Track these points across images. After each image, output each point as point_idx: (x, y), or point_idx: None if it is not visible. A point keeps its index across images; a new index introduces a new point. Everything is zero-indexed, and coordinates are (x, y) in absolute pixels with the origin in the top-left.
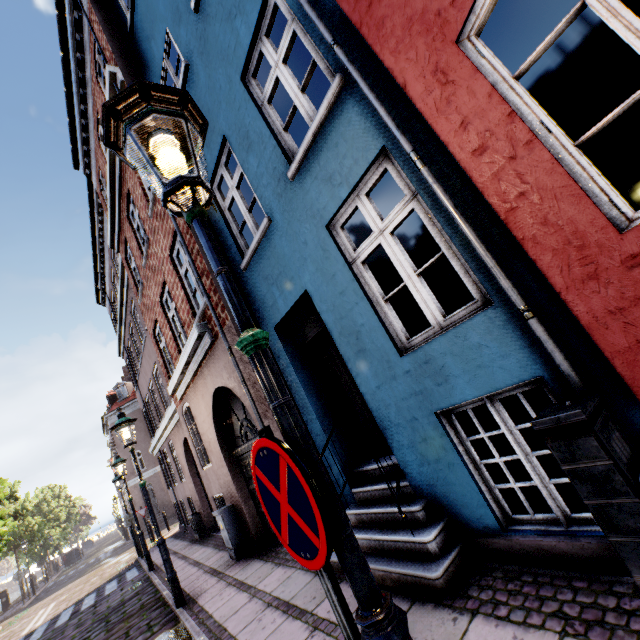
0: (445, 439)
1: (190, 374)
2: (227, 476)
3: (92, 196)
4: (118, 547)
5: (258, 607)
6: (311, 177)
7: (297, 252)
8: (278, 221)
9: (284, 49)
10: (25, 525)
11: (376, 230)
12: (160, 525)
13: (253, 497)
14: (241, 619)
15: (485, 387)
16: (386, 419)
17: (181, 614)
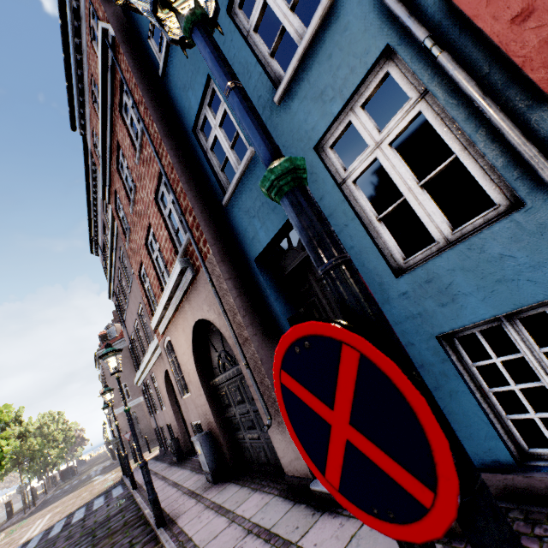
0: (447, 365)
1: (172, 309)
2: (205, 404)
3: (87, 156)
4: (106, 466)
5: (238, 533)
6: (299, 98)
7: None
8: None
9: None
10: (28, 445)
11: (372, 143)
12: (143, 448)
13: (229, 424)
14: (221, 545)
15: (506, 304)
16: None
17: (161, 535)
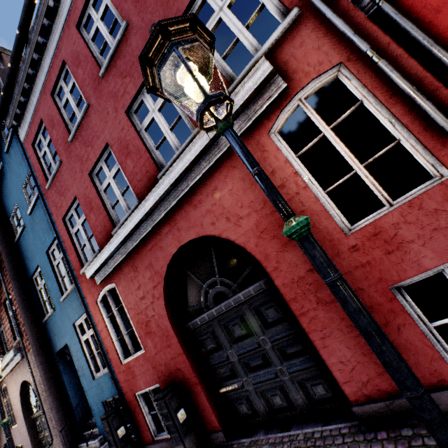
0: (105, 412)
1: (8, 370)
2: (26, 432)
3: None
4: None
5: None
6: (68, 305)
7: (64, 327)
8: (58, 312)
9: (62, 255)
10: None
11: (87, 333)
12: None
13: (41, 443)
14: None
15: (111, 395)
16: (91, 402)
17: None
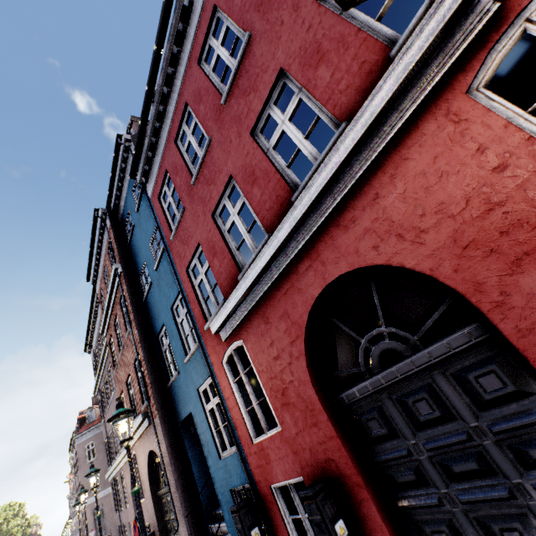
0: (233, 503)
1: (137, 436)
2: (152, 509)
3: (94, 293)
4: None
5: None
6: (192, 367)
7: (188, 393)
8: (182, 375)
9: (185, 311)
10: None
11: (212, 401)
12: None
13: (167, 526)
14: None
15: (240, 482)
16: (217, 488)
17: None
